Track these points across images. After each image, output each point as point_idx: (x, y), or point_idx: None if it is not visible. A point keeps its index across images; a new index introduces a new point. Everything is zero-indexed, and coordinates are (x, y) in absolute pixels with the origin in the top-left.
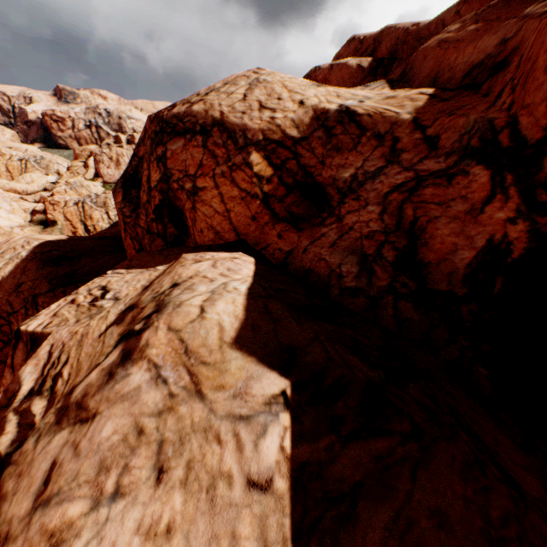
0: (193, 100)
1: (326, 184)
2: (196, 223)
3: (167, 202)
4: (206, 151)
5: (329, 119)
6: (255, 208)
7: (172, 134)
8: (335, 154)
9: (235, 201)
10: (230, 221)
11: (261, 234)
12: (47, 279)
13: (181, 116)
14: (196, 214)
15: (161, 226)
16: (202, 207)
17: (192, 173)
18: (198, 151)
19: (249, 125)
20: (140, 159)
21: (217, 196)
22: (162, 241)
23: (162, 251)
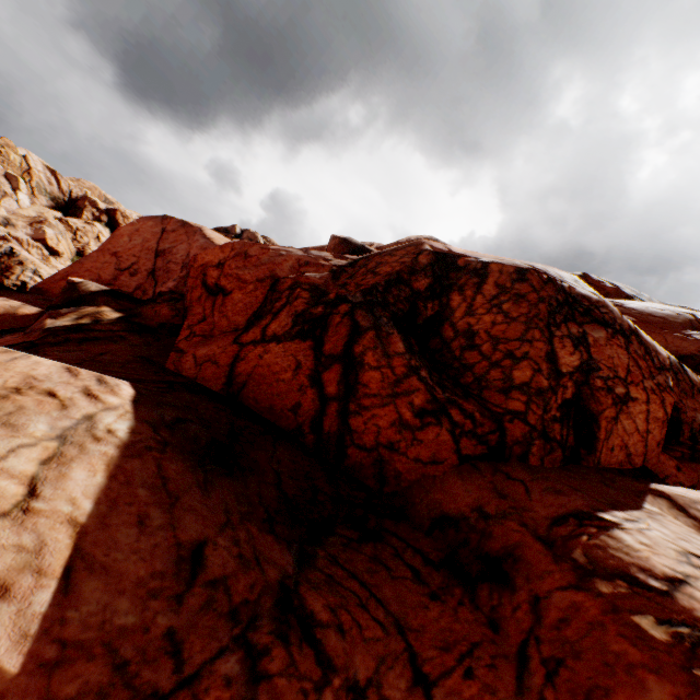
0: (574, 283)
1: (684, 421)
2: (609, 437)
3: (575, 399)
4: (629, 356)
5: (672, 364)
6: (662, 434)
7: (587, 316)
8: (684, 396)
9: (657, 422)
10: (645, 443)
11: (658, 462)
12: (254, 519)
13: (594, 302)
14: (614, 426)
15: (564, 431)
16: (625, 419)
17: (622, 376)
18: (622, 353)
19: (658, 348)
20: (415, 292)
21: (643, 411)
22: (561, 453)
23: (575, 472)
